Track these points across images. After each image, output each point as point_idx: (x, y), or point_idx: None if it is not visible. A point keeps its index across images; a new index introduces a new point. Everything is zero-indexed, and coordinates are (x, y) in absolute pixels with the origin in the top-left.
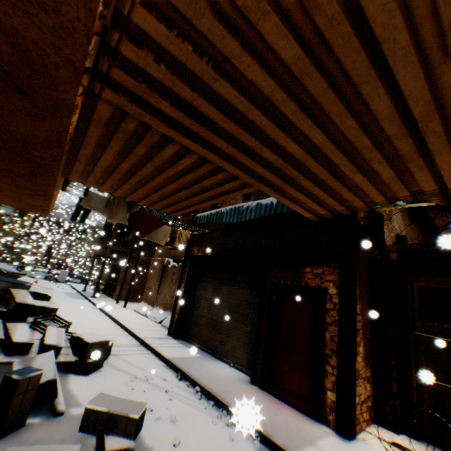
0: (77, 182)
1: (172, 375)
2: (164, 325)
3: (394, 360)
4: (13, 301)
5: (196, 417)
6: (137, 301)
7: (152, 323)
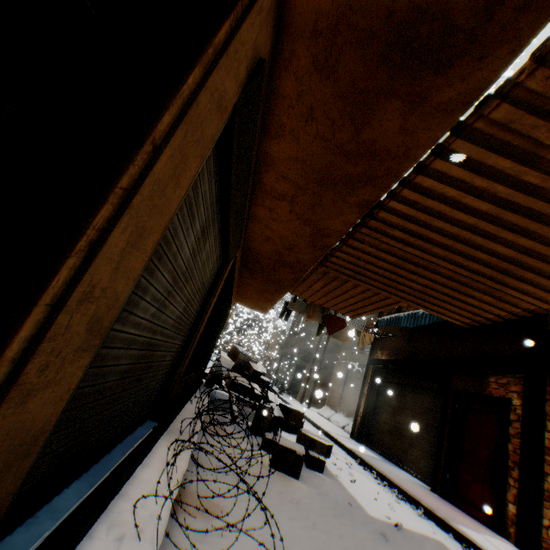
0: (295, 295)
1: (352, 459)
2: (347, 430)
3: None
4: (251, 368)
5: (369, 481)
6: (319, 407)
7: (335, 426)
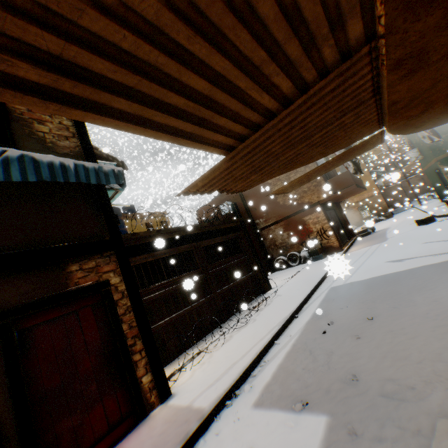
0: None
1: None
2: None
3: None
4: None
5: None
6: None
7: None
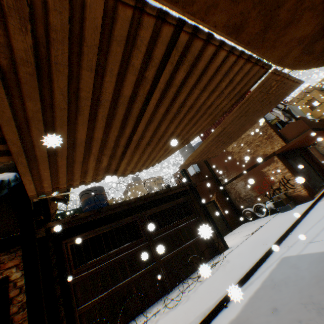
0: None
1: None
2: None
3: (64, 309)
4: None
5: None
6: None
7: None
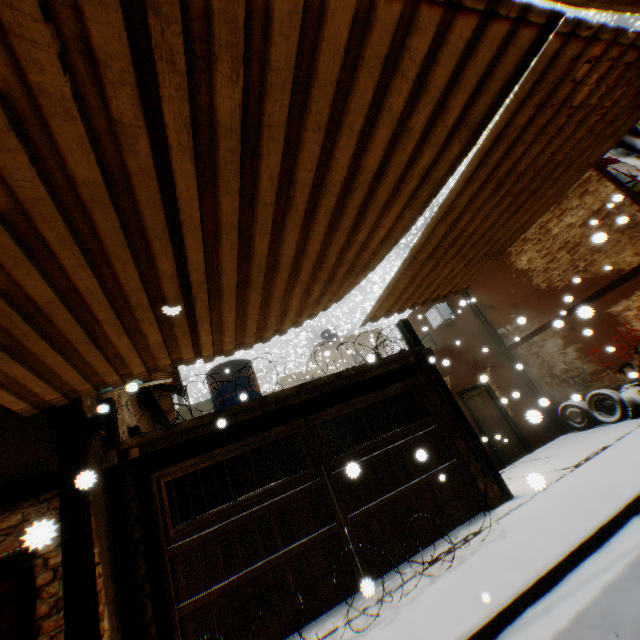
0: None
1: None
2: None
3: (153, 604)
4: None
5: None
6: None
7: None
